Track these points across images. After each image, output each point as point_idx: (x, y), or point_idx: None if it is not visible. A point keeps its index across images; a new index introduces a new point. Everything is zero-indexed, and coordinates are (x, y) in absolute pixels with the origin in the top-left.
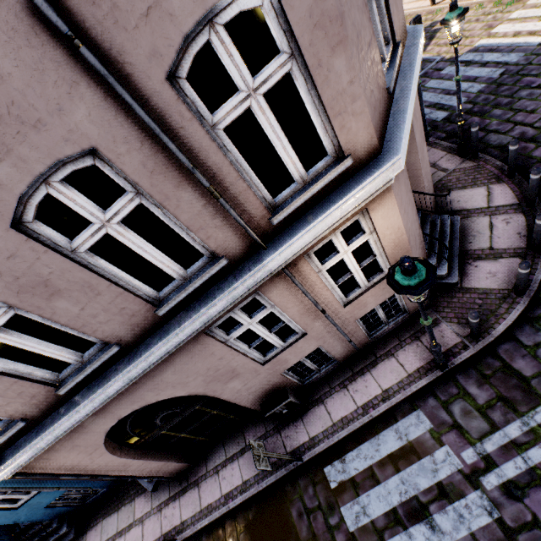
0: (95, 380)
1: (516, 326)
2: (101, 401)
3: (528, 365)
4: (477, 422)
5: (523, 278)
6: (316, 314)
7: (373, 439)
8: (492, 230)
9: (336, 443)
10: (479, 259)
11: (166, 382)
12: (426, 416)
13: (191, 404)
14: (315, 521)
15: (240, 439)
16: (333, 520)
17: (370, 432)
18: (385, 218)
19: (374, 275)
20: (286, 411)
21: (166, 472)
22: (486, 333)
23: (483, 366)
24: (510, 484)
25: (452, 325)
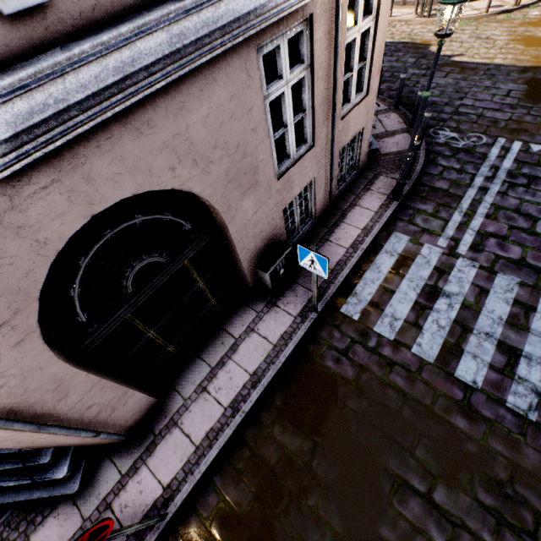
0: (91, 32)
1: (425, 167)
2: (116, 72)
3: (443, 183)
4: (435, 222)
5: (427, 125)
6: (327, 112)
7: (372, 267)
8: (381, 122)
9: (340, 285)
10: (383, 138)
11: (190, 141)
12: (402, 233)
13: (182, 250)
14: (356, 354)
15: (224, 338)
16: (372, 342)
17: (366, 263)
18: (386, 2)
19: (356, 94)
20: (282, 272)
21: (119, 421)
22: (412, 173)
23: (420, 192)
24: (474, 245)
25: (388, 175)
